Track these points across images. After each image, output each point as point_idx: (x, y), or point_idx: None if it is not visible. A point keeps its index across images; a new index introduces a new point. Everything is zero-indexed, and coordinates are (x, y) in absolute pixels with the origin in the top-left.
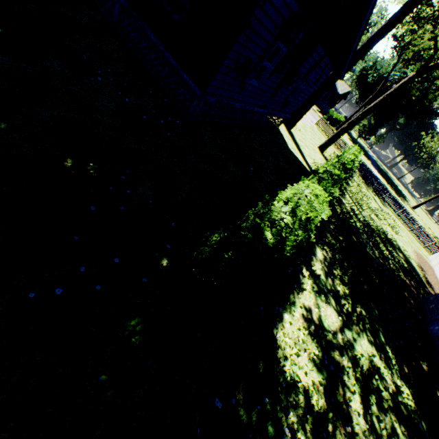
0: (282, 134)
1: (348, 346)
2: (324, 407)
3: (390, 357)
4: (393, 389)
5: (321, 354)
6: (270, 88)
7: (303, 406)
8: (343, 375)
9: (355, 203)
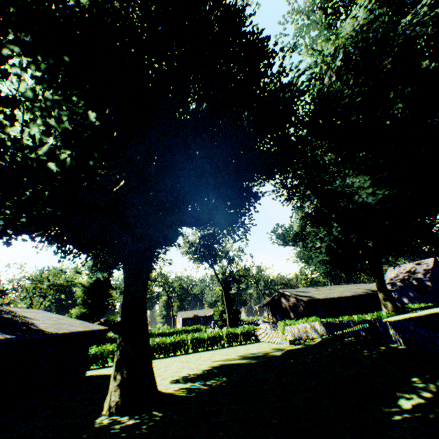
0: None
1: None
2: None
3: None
4: None
5: None
6: None
7: None
8: None
9: None
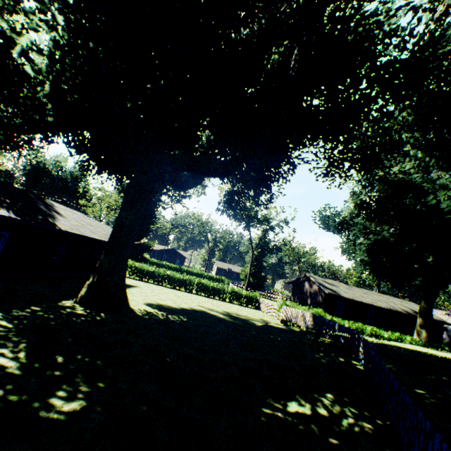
0: None
1: None
2: None
3: None
4: None
5: None
6: None
7: None
8: None
9: None
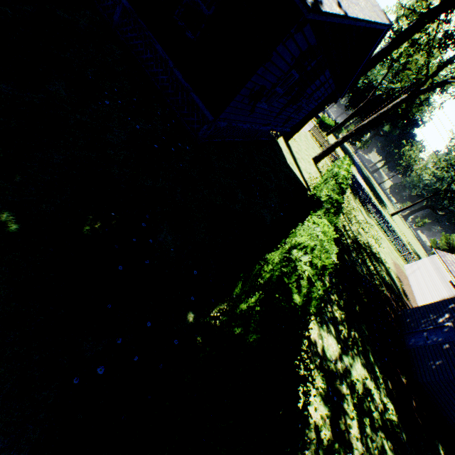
0: (281, 147)
1: (346, 373)
2: (331, 438)
3: (378, 376)
4: (381, 407)
5: (326, 386)
6: (277, 109)
7: (315, 441)
8: (343, 403)
9: (345, 218)
